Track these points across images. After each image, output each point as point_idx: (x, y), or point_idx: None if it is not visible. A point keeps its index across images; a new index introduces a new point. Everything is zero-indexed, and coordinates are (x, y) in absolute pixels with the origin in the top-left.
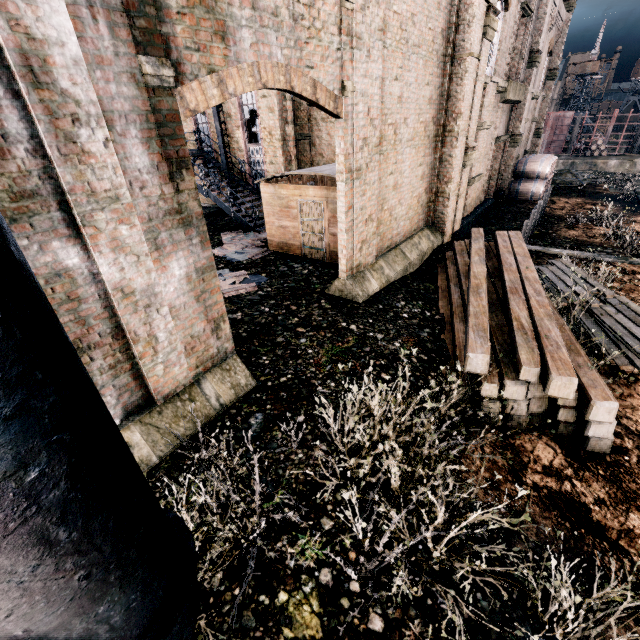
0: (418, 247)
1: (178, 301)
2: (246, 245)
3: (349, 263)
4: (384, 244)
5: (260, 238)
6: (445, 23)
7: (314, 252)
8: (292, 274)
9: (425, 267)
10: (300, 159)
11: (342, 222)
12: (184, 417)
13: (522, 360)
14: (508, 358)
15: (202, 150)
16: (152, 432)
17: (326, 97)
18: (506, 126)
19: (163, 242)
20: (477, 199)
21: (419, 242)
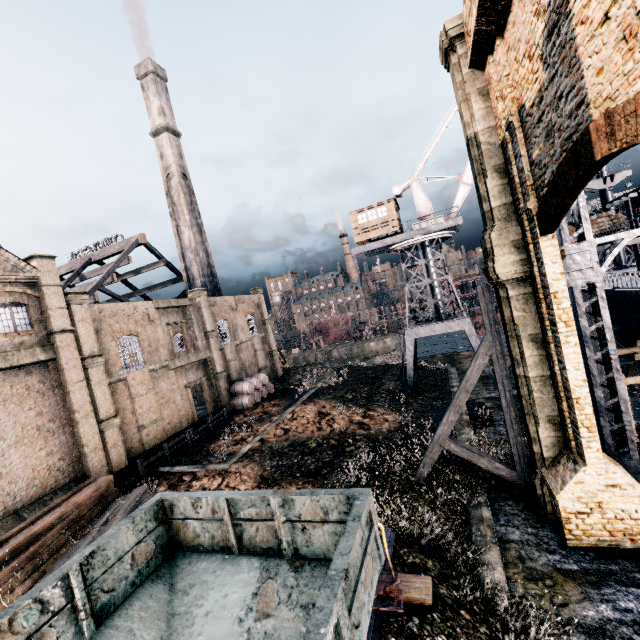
0: (47, 503)
1: None
2: None
3: None
4: None
5: None
6: (44, 376)
7: None
8: None
9: None
10: None
11: None
12: None
13: None
14: None
15: None
16: None
17: None
18: (203, 372)
19: None
20: (174, 429)
21: (52, 498)
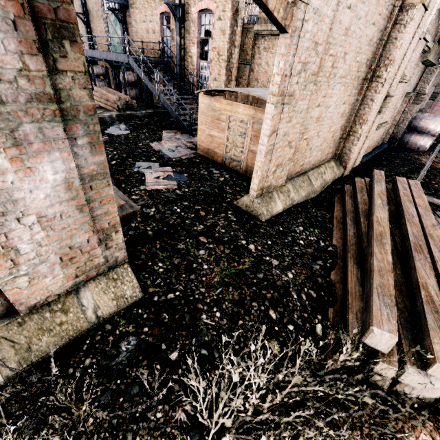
0: (323, 176)
1: (52, 210)
2: (179, 144)
3: (261, 183)
4: (295, 169)
5: (192, 141)
6: None
7: (233, 163)
8: (210, 179)
9: (324, 194)
10: (239, 81)
11: (263, 144)
12: (50, 330)
13: (436, 353)
14: (409, 332)
15: (163, 59)
16: (4, 347)
17: (277, 1)
18: (415, 84)
19: (27, 136)
20: (376, 142)
21: (324, 172)
